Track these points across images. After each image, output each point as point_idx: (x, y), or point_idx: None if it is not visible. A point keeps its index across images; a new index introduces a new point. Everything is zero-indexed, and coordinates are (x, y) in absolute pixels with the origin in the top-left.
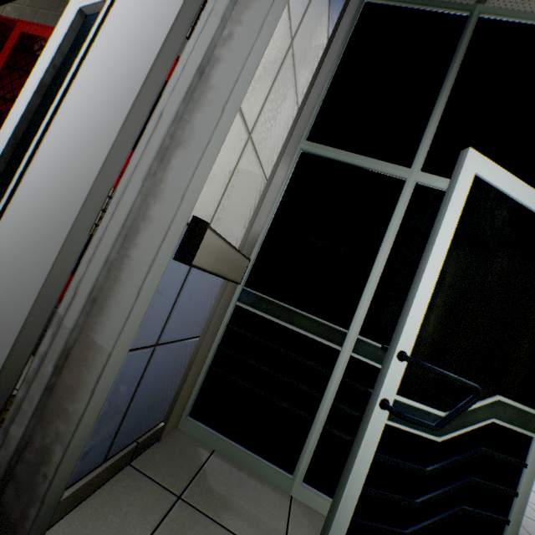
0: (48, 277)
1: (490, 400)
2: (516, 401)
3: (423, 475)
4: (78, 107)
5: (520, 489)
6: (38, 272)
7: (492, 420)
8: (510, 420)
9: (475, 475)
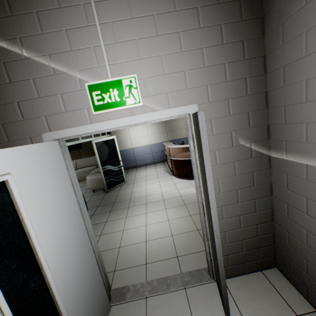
0: (95, 256)
1: None
2: None
3: None
4: (54, 229)
5: None
6: (92, 260)
7: None
8: None
9: None
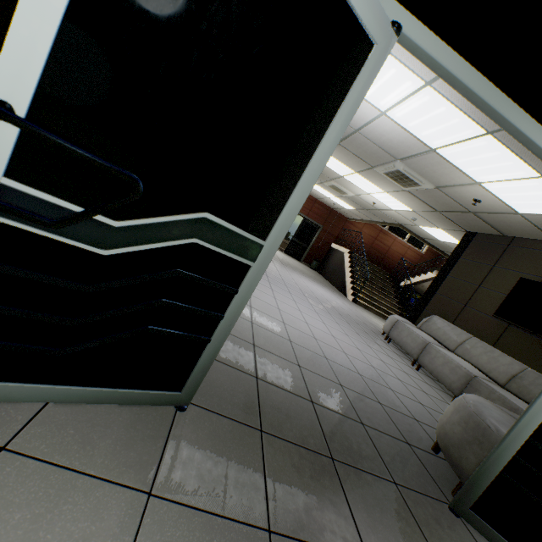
0: None
1: (192, 216)
2: (234, 225)
3: (85, 293)
4: None
5: (227, 313)
6: None
7: (195, 240)
8: (221, 243)
9: (169, 298)
